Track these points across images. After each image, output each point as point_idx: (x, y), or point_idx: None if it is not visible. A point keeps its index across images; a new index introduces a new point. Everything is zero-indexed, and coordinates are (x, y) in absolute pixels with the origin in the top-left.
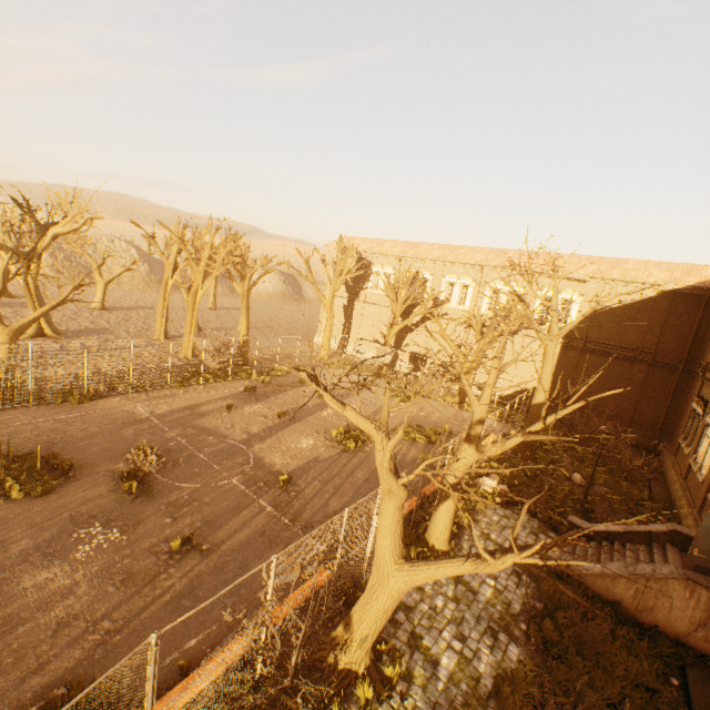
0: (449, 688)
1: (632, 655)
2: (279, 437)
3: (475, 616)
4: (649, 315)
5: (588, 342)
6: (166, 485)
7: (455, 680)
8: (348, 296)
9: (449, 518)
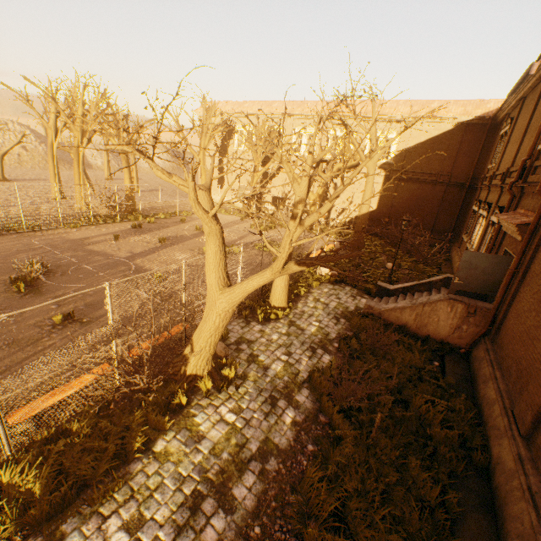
0: (275, 380)
1: (409, 351)
2: (158, 254)
3: (301, 342)
4: (448, 145)
5: (403, 172)
6: (54, 286)
7: (280, 376)
8: (219, 155)
9: (284, 283)
